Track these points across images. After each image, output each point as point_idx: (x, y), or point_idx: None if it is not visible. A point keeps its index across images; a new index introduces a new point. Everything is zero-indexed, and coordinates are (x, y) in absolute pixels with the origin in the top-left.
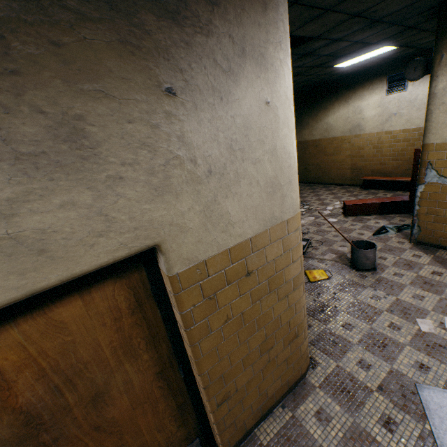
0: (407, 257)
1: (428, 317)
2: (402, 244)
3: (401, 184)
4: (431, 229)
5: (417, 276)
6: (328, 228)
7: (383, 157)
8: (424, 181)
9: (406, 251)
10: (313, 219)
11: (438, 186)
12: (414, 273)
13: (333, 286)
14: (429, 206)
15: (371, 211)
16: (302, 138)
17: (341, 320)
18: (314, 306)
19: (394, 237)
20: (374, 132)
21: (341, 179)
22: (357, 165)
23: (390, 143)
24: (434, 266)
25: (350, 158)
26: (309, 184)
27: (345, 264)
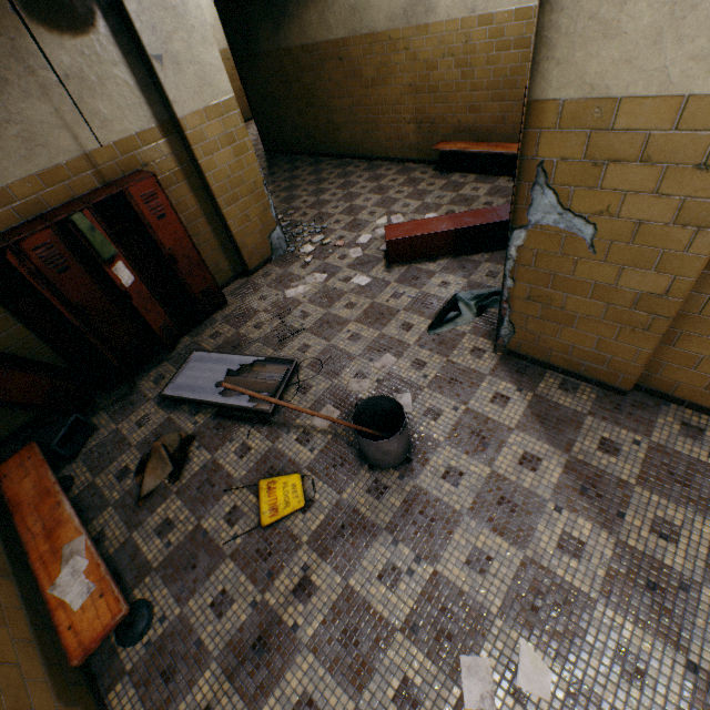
0: (482, 405)
1: (487, 645)
2: (480, 359)
3: (508, 158)
4: (536, 332)
5: (490, 475)
6: (347, 309)
7: (477, 91)
8: (528, 222)
9: (482, 384)
10: (324, 280)
11: (557, 236)
12: (486, 465)
13: (309, 538)
14: (534, 283)
15: (439, 251)
16: (308, 36)
17: (296, 688)
18: (248, 632)
19: (470, 332)
20: (456, 17)
21: (400, 148)
22: (427, 112)
23: (490, 52)
24: (529, 434)
25: (413, 95)
26: (343, 161)
27: (353, 444)
